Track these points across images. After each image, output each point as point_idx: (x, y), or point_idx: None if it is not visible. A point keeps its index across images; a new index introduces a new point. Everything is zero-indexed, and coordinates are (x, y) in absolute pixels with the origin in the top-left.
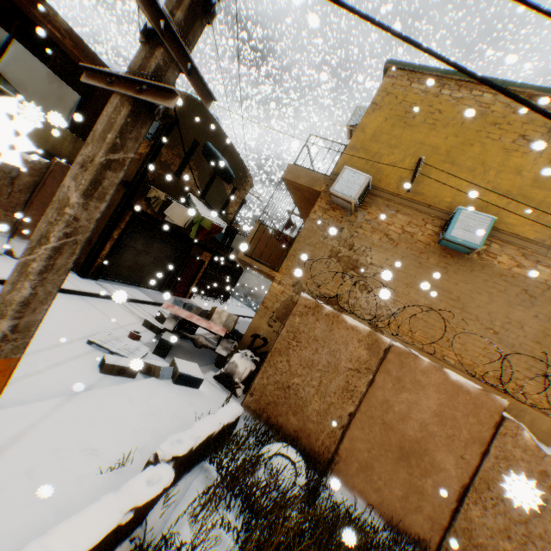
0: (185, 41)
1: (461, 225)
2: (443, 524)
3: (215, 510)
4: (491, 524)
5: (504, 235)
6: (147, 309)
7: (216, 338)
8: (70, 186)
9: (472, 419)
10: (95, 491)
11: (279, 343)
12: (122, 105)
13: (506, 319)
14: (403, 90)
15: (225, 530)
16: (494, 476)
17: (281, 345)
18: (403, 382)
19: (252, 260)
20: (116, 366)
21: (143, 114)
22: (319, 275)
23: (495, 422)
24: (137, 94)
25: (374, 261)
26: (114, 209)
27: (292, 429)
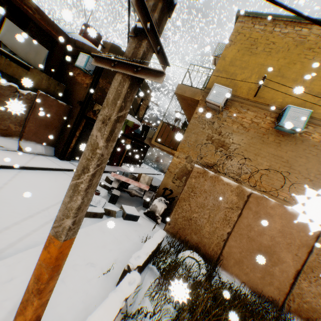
0: (157, 32)
1: (289, 117)
2: (285, 291)
3: (164, 294)
4: (313, 291)
5: (316, 120)
6: None
7: (139, 189)
8: (96, 135)
9: (301, 234)
10: (98, 287)
11: (183, 195)
12: (124, 81)
13: (317, 172)
14: (249, 31)
15: (168, 302)
16: (315, 265)
17: (184, 195)
18: (259, 214)
19: (160, 144)
20: (92, 212)
21: (135, 84)
22: (201, 151)
23: (316, 235)
24: (134, 73)
25: (234, 141)
26: (75, 119)
27: (194, 242)
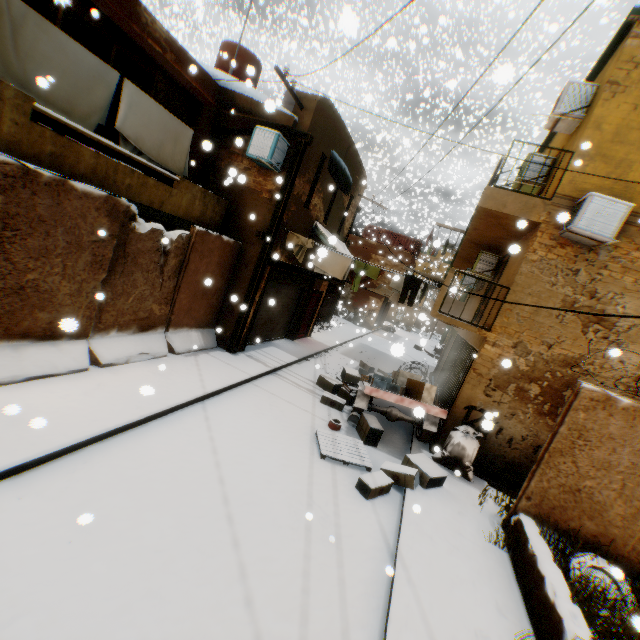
0: None
1: None
2: None
3: None
4: None
5: None
6: (300, 372)
7: None
8: None
9: None
10: None
11: (558, 443)
12: None
13: None
14: None
15: None
16: None
17: (560, 445)
18: None
19: (451, 319)
20: (377, 488)
21: None
22: (549, 332)
23: None
24: None
25: (626, 310)
26: (251, 268)
27: (588, 533)
